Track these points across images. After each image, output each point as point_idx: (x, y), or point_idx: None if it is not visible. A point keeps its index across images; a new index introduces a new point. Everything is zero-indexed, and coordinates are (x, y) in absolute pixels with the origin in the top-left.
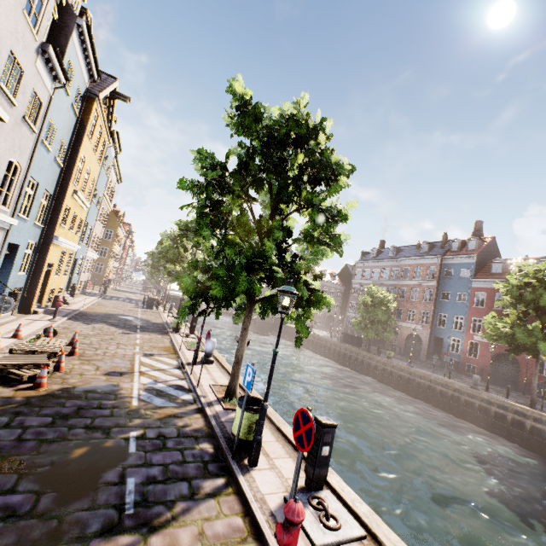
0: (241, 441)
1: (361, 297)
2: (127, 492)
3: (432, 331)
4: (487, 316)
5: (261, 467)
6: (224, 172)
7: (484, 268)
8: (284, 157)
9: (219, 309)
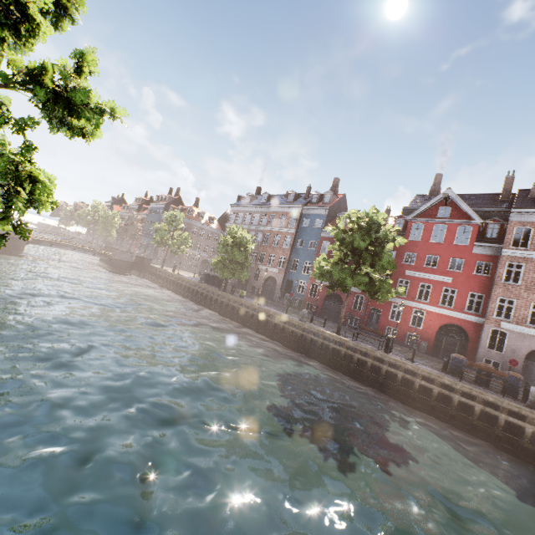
0: None
1: (223, 237)
2: None
3: (286, 274)
4: (320, 258)
5: None
6: None
7: (333, 220)
8: None
9: None
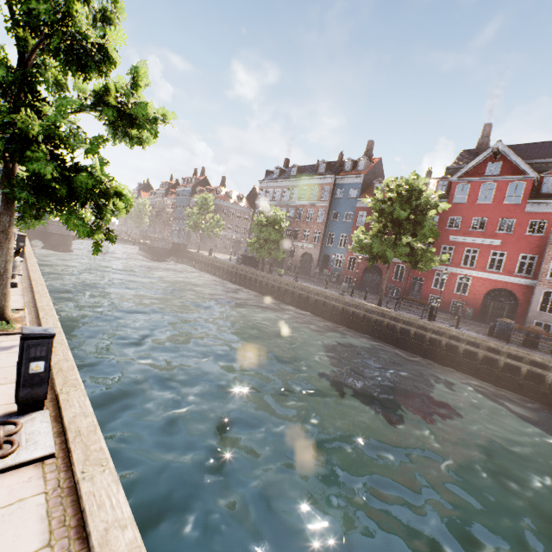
0: None
1: (256, 216)
2: None
3: (322, 249)
4: (358, 231)
5: None
6: None
7: (369, 188)
8: None
9: None
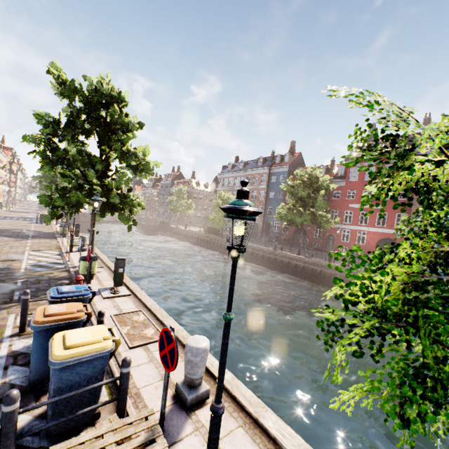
0: (83, 275)
1: (215, 200)
2: (15, 295)
3: (264, 219)
4: (281, 206)
5: (93, 284)
6: (58, 128)
7: (293, 174)
8: (102, 114)
9: (71, 213)
